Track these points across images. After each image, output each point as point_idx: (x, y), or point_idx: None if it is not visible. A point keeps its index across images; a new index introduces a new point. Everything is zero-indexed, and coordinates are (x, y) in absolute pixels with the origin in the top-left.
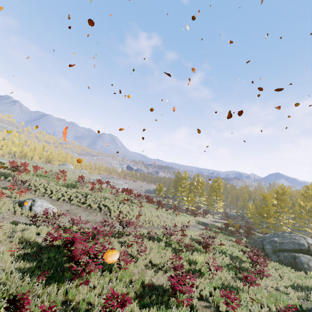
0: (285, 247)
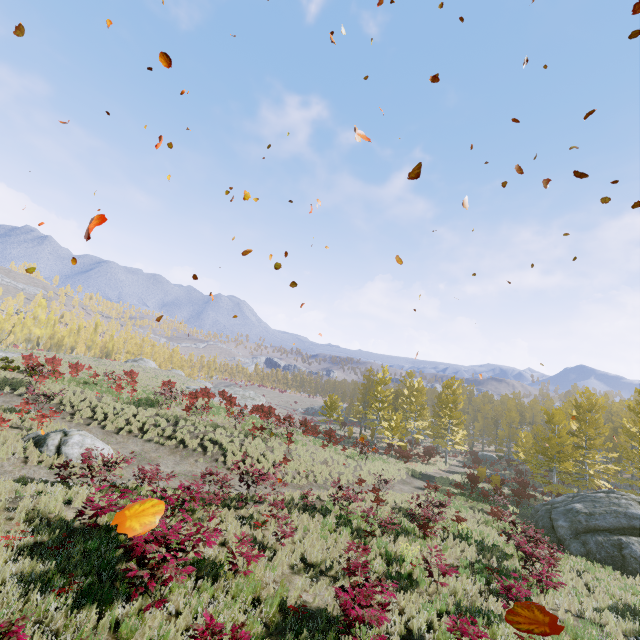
0: (599, 524)
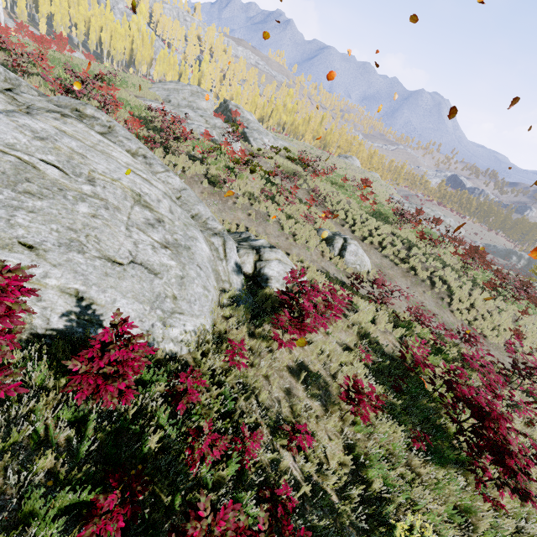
0: None
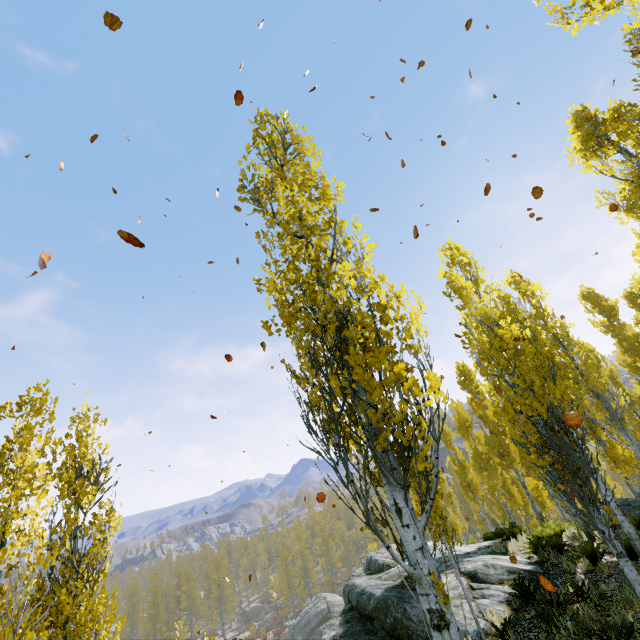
0: (312, 625)
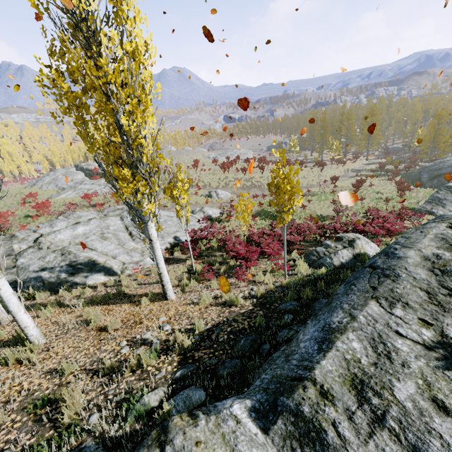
0: (442, 172)
